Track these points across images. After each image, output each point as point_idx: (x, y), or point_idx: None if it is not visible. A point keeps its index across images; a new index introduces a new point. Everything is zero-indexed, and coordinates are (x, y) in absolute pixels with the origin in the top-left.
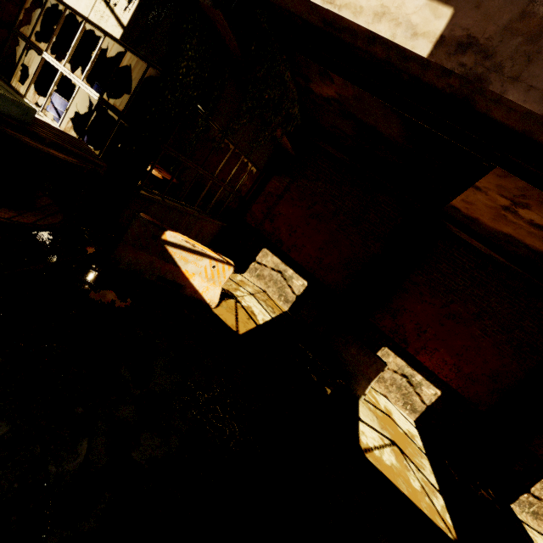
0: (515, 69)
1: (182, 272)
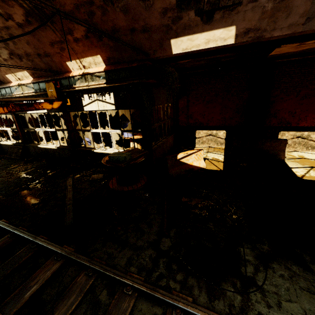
0: (271, 27)
1: (189, 164)
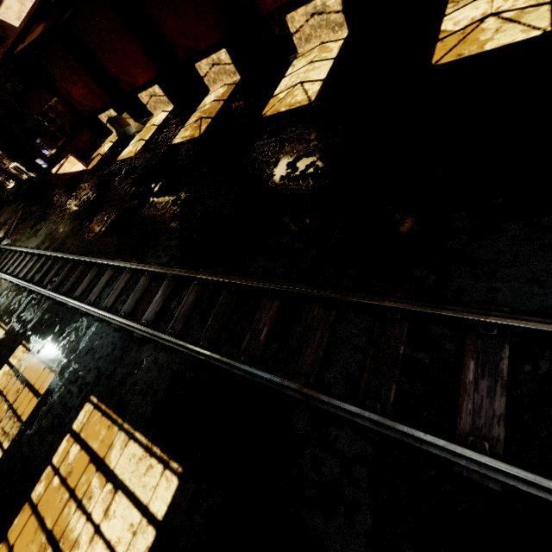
0: None
1: (69, 173)
